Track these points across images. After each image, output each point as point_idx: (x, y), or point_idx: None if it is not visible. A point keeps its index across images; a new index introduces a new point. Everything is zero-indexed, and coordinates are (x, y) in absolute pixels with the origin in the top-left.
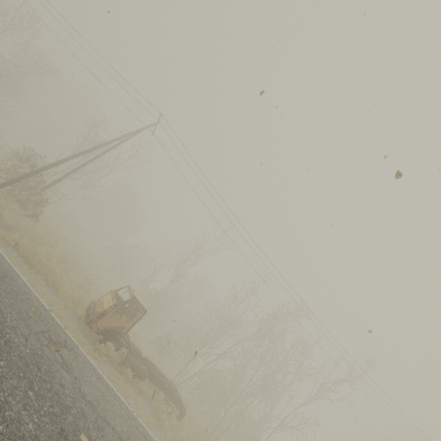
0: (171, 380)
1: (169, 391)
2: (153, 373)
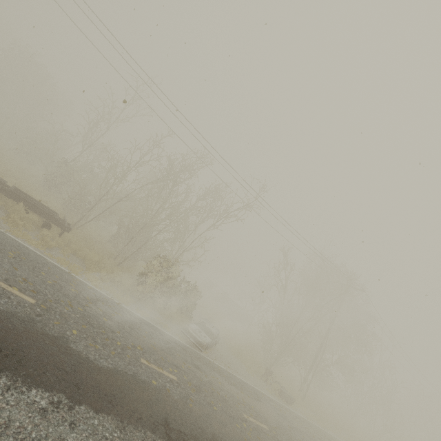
0: (75, 223)
1: (43, 212)
2: (13, 193)
